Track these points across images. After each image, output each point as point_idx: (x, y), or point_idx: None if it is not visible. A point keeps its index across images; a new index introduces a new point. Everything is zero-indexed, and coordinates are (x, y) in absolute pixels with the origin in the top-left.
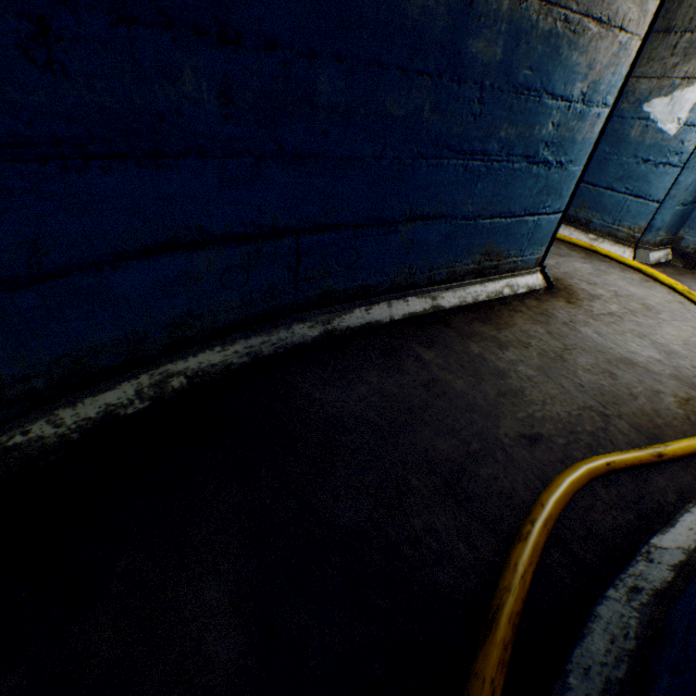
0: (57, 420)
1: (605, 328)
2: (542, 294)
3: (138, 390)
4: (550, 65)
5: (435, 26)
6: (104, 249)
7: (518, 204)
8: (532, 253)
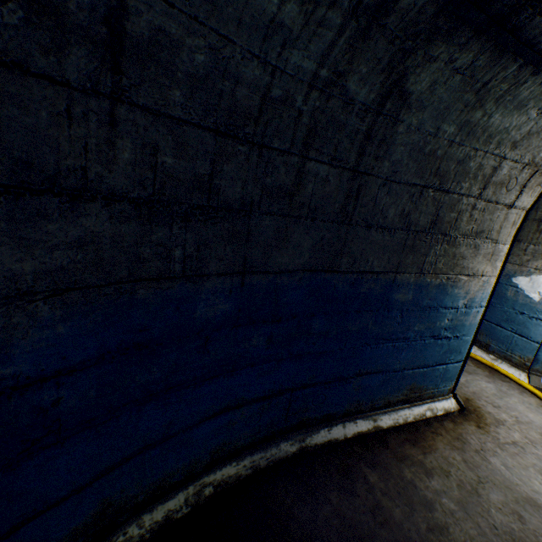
0: (141, 522)
1: (510, 460)
2: (456, 415)
3: (186, 498)
4: (441, 296)
5: (374, 292)
6: (196, 418)
7: (430, 360)
8: (445, 386)
